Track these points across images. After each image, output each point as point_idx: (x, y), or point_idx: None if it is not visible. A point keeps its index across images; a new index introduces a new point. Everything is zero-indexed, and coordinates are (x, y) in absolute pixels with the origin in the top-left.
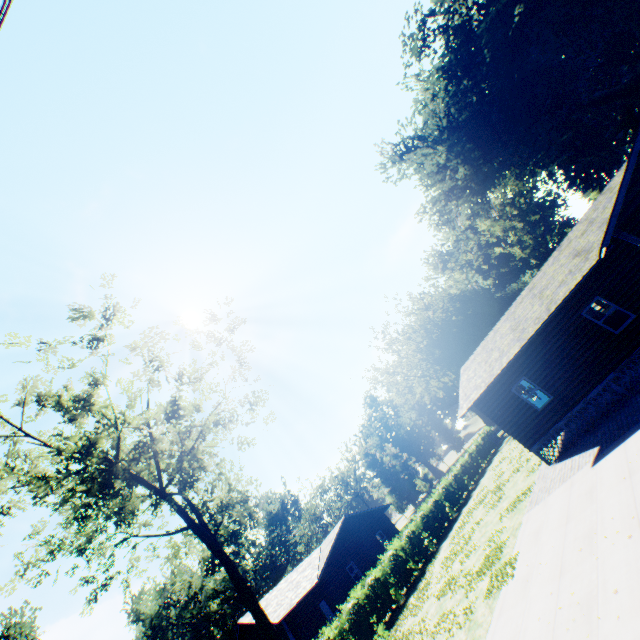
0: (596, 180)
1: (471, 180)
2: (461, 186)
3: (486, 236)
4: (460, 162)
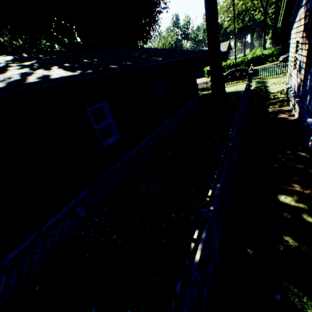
0: None
1: None
2: None
3: None
4: None
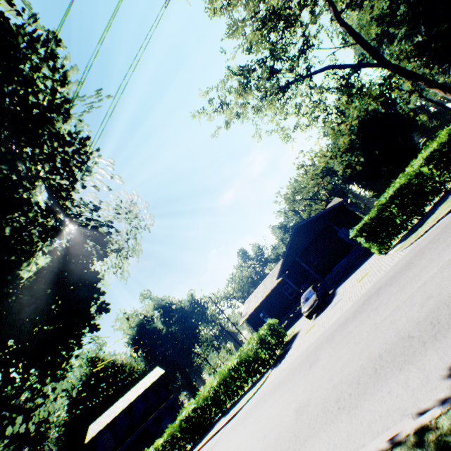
0: (446, 59)
1: (406, 16)
2: (399, 20)
3: (387, 80)
4: (402, 2)
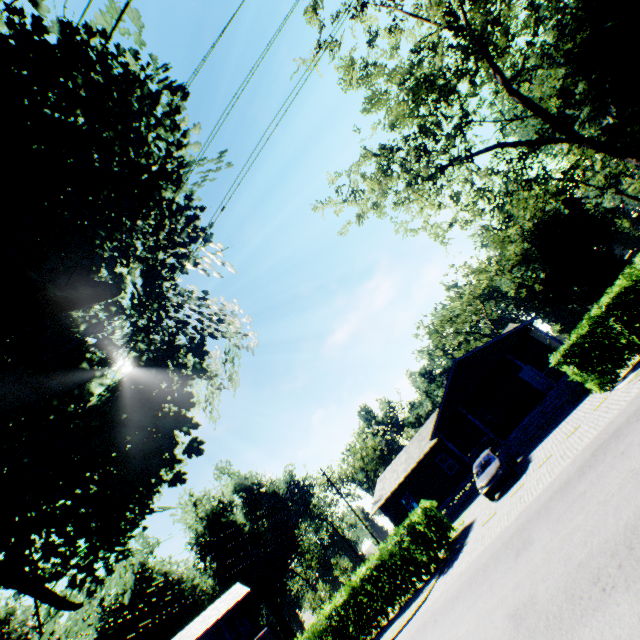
0: None
1: (588, 94)
2: (578, 100)
3: (568, 173)
4: (581, 79)
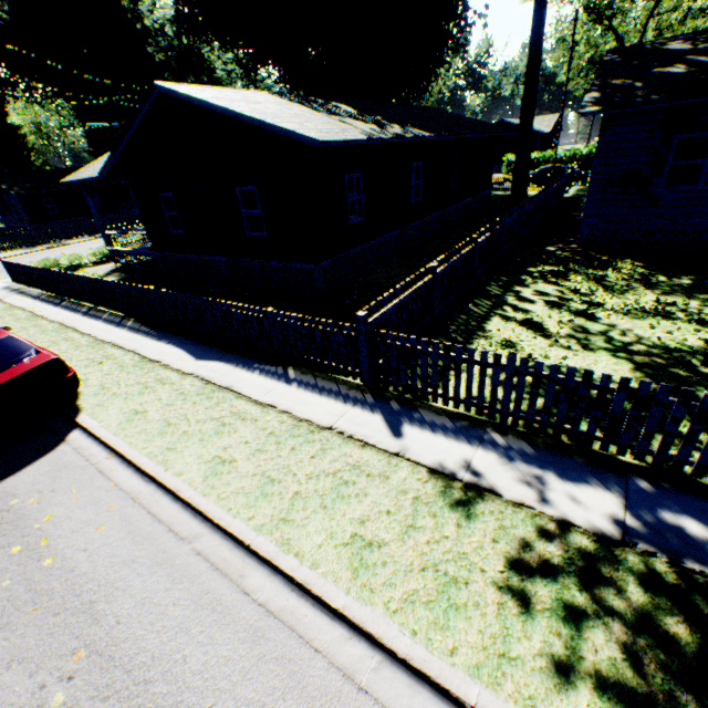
0: None
1: None
2: None
3: None
4: None
